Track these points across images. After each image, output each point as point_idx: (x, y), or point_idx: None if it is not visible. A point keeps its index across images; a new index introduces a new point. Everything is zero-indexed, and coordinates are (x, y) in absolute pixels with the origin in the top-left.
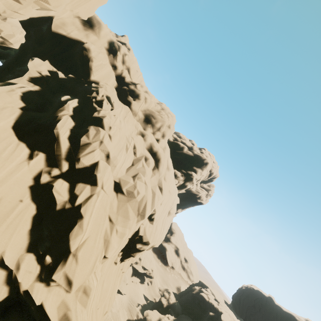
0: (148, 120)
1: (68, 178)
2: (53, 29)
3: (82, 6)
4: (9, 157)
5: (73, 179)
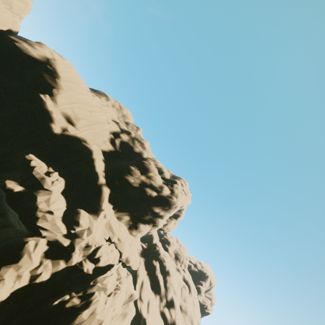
0: (176, 257)
1: (167, 306)
2: None
3: None
4: (154, 300)
5: (168, 307)
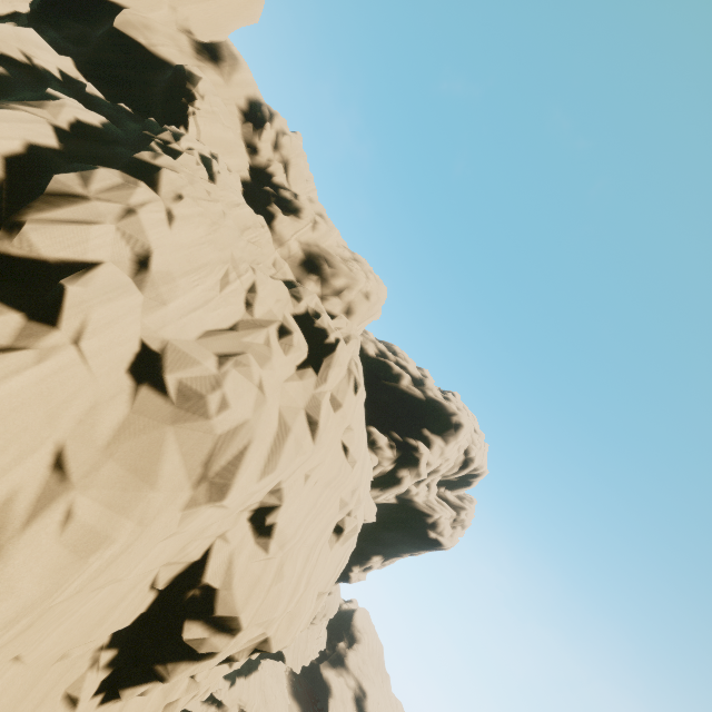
0: (312, 266)
1: None
2: (118, 24)
3: (199, 4)
4: None
5: None
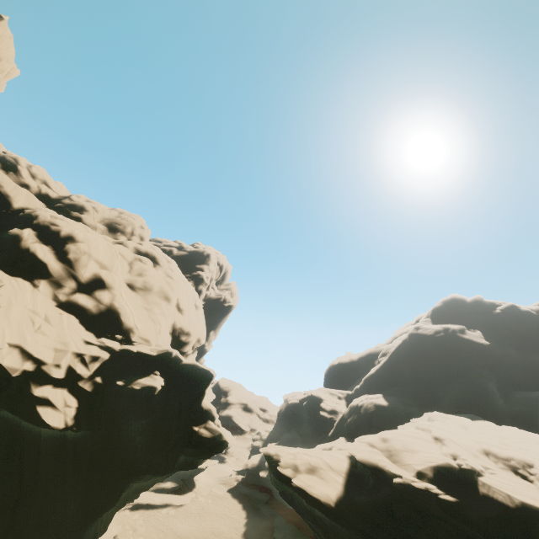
0: (113, 229)
1: (83, 292)
2: None
3: None
4: (20, 288)
5: (88, 292)
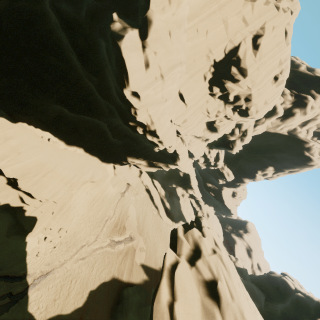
0: None
1: None
2: None
3: None
4: None
5: None
